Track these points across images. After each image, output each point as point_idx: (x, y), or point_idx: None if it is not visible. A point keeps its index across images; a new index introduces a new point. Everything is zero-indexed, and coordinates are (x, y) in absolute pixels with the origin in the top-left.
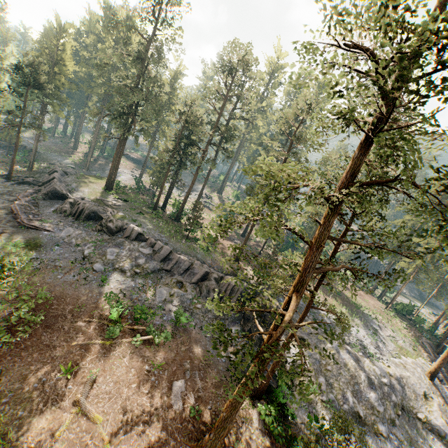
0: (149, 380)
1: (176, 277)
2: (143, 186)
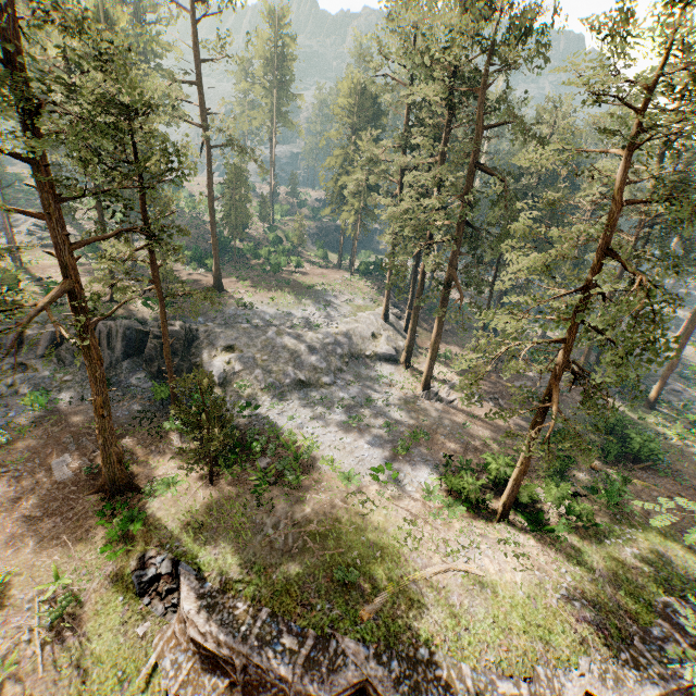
0: (13, 478)
1: (10, 361)
2: None
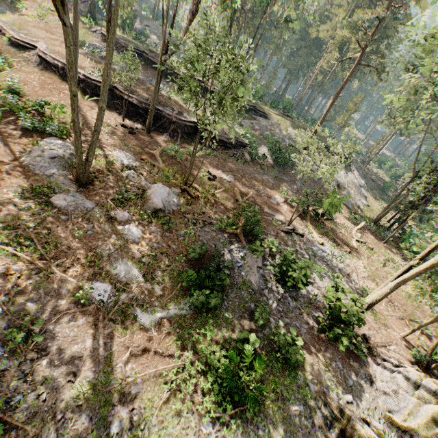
0: None
1: None
2: None
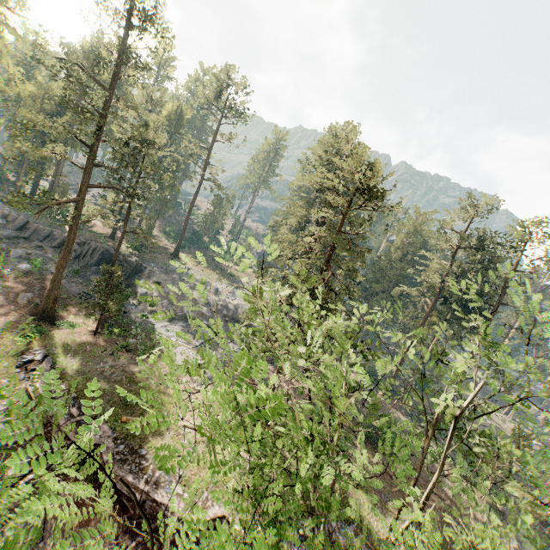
0: None
1: (36, 243)
2: (4, 175)
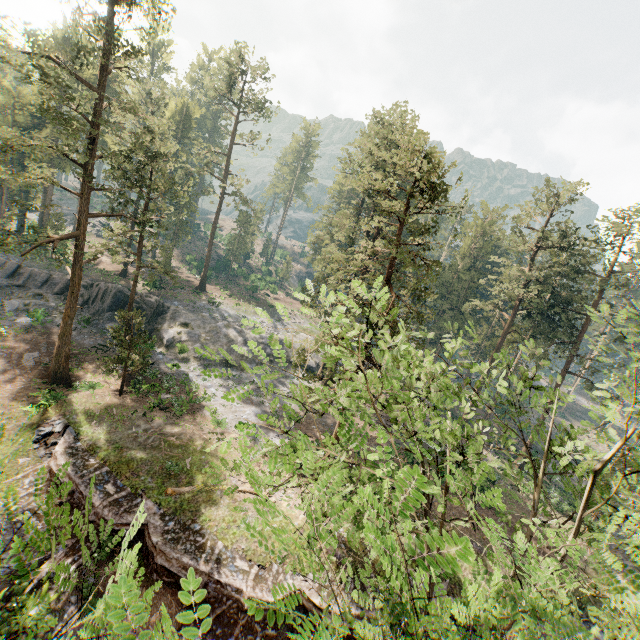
0: None
1: (34, 291)
2: None
